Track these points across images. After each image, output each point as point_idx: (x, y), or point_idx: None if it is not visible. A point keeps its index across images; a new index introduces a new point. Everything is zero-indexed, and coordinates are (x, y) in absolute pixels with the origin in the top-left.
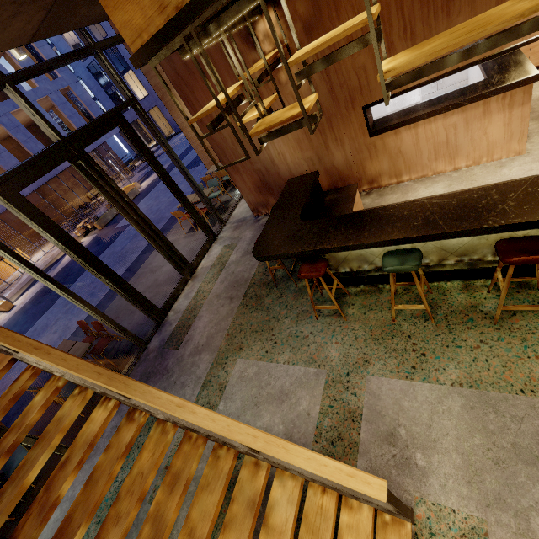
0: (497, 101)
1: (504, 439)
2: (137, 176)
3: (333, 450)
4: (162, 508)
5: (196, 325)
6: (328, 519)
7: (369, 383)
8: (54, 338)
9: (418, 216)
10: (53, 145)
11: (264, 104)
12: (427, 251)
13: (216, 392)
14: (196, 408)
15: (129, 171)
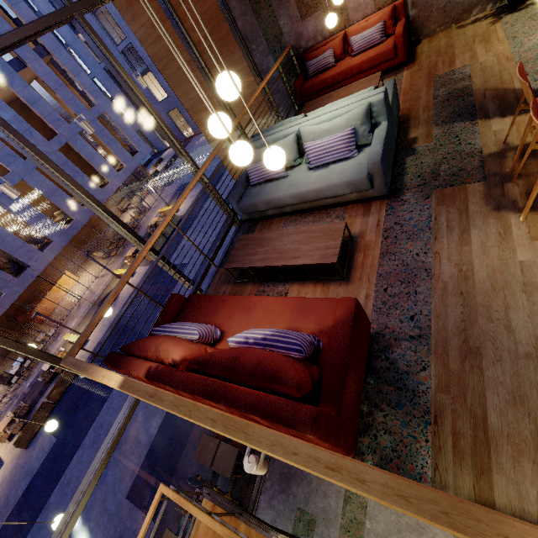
0: None
1: None
2: (169, 192)
3: None
4: None
5: None
6: None
7: None
8: None
9: None
10: None
11: None
12: None
13: (358, 509)
14: None
15: (153, 177)
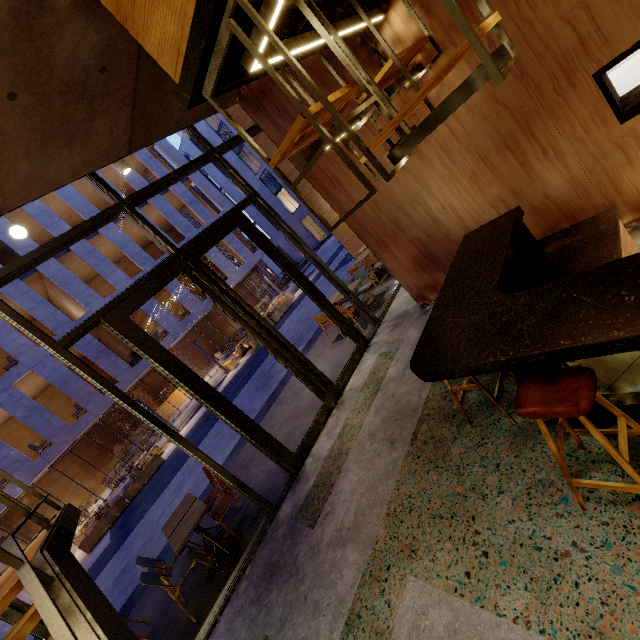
0: None
1: None
2: (291, 287)
3: None
4: None
5: (340, 486)
6: None
7: None
8: (199, 478)
9: None
10: (166, 259)
11: (396, 111)
12: None
13: None
14: None
15: (285, 284)
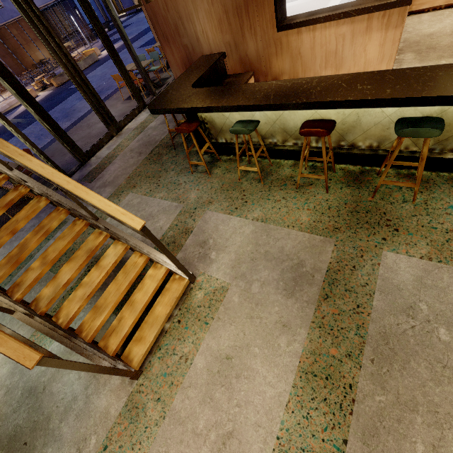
0: (378, 19)
1: (263, 248)
2: (100, 43)
3: (167, 248)
4: (28, 241)
5: (109, 168)
6: (137, 267)
7: (205, 214)
8: None
9: (262, 91)
10: None
11: None
12: (275, 131)
13: None
14: (33, 159)
15: (94, 37)
